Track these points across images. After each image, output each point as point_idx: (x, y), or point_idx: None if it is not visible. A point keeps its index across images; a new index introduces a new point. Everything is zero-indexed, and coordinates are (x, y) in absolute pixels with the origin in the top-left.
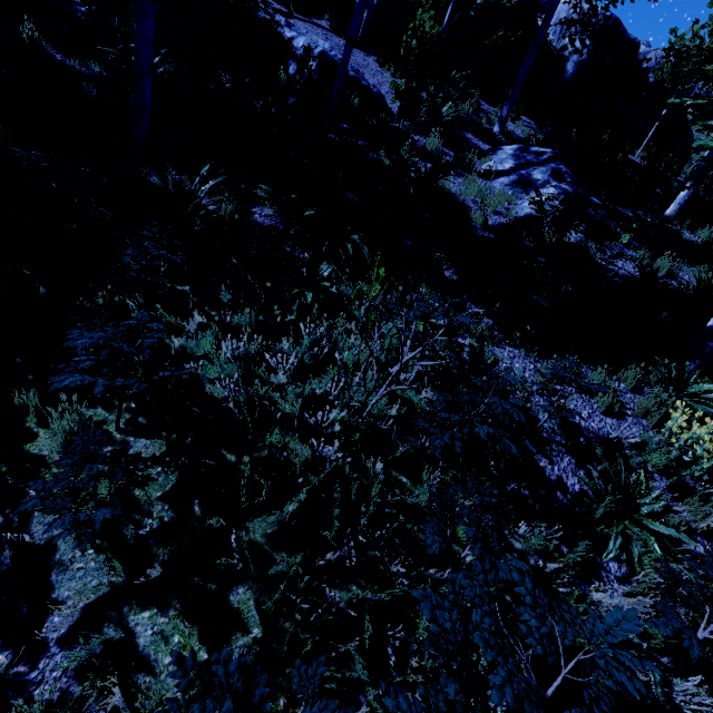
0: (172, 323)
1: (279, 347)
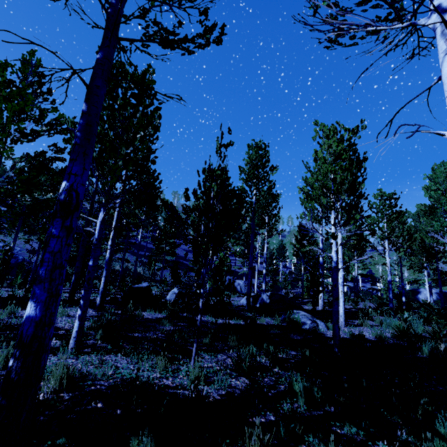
0: None
1: None
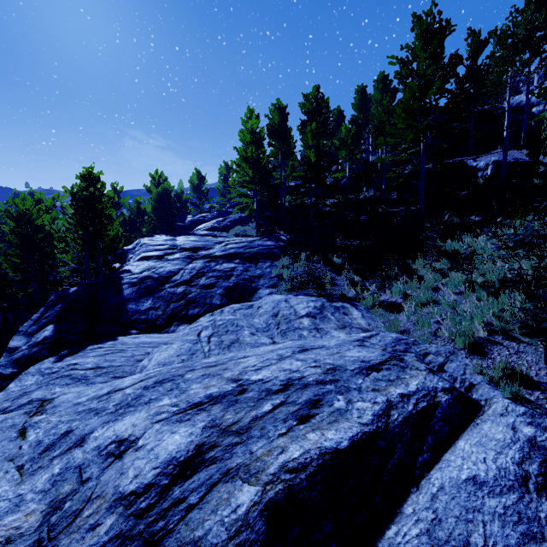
0: (441, 245)
1: (480, 239)
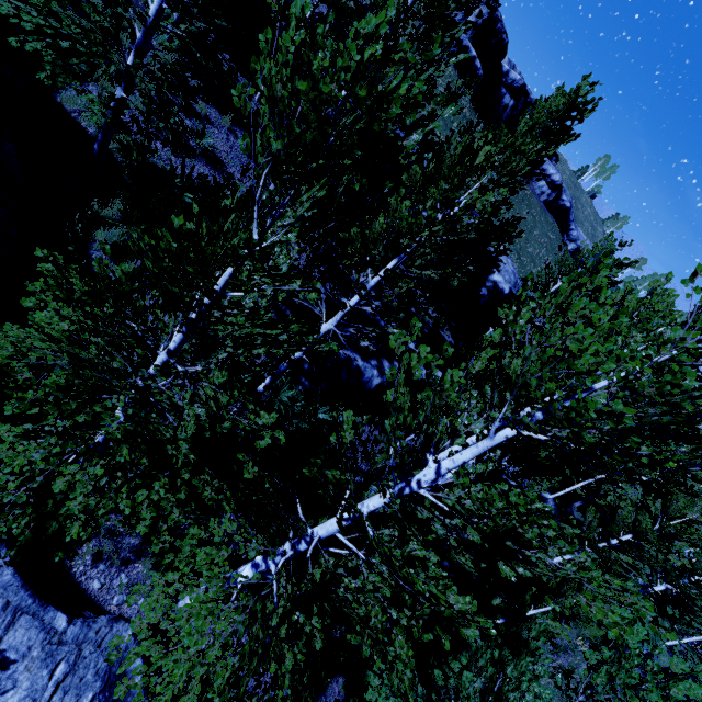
0: None
1: None
